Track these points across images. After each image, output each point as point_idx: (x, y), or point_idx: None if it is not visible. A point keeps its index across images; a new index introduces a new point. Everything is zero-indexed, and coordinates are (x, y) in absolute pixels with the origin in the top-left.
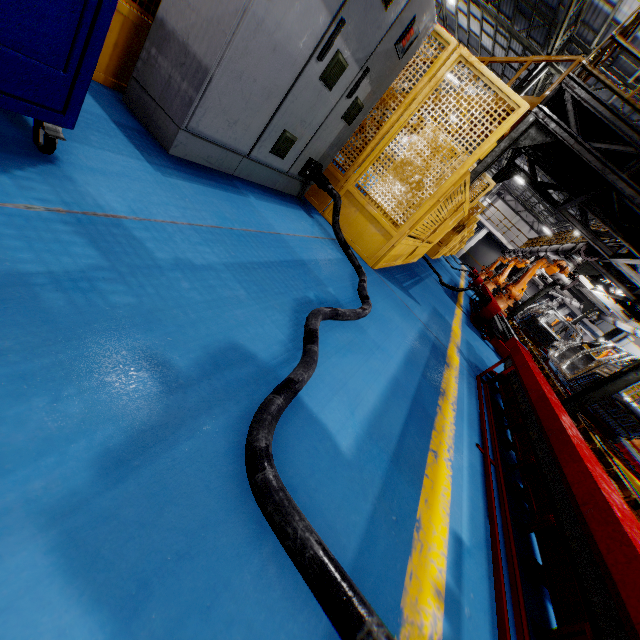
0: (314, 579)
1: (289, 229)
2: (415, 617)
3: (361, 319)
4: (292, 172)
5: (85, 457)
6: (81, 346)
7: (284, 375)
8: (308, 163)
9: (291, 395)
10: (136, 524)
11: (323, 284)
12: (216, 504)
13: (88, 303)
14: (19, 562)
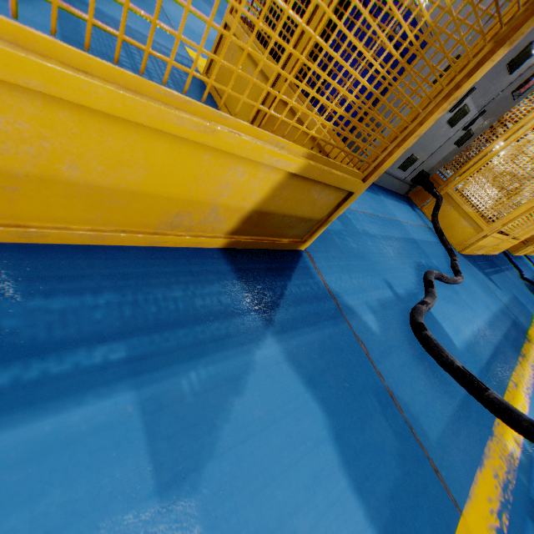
0: (459, 373)
1: (404, 218)
2: (500, 440)
3: (455, 285)
4: (406, 179)
5: (363, 300)
6: (349, 261)
7: (418, 300)
8: (420, 173)
9: (428, 308)
10: (382, 329)
11: (428, 257)
12: (404, 337)
13: (345, 244)
14: (359, 321)
